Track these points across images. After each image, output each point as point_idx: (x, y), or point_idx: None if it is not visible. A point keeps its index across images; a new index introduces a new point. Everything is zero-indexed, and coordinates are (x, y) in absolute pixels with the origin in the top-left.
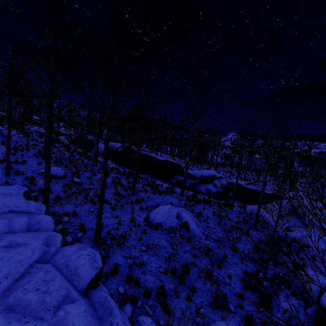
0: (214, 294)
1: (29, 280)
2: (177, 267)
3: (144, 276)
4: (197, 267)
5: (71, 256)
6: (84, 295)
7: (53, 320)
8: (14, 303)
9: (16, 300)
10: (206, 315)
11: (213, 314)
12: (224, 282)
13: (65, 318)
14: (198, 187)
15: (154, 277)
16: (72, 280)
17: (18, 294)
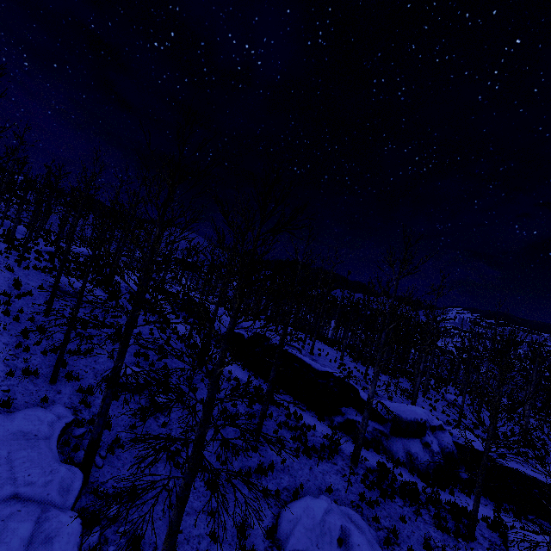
0: None
1: None
2: None
3: None
4: None
5: None
6: None
7: None
8: None
9: None
10: None
11: None
12: None
13: None
14: (390, 442)
15: None
16: None
17: None
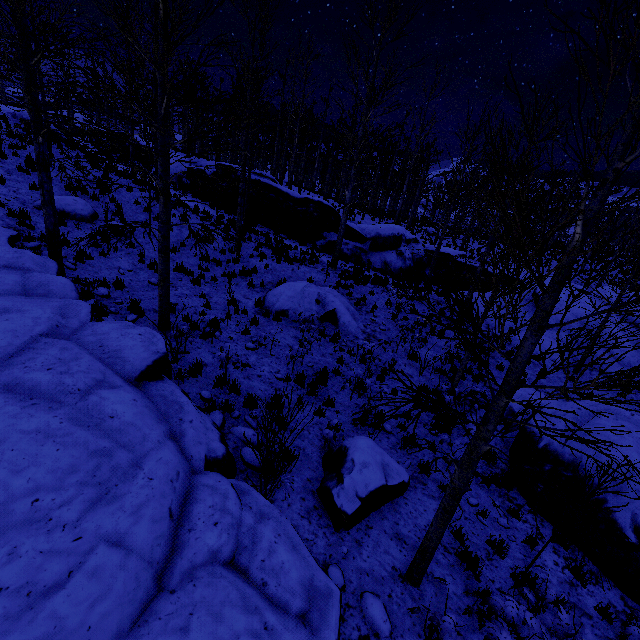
0: (361, 408)
1: (33, 357)
2: (308, 374)
3: (249, 382)
4: (344, 377)
5: (108, 334)
6: (135, 386)
7: (80, 405)
8: (10, 382)
9: (14, 380)
10: (341, 429)
11: (355, 432)
12: (381, 393)
13: (100, 404)
14: (369, 257)
15: (265, 384)
16: (112, 365)
17: (16, 372)
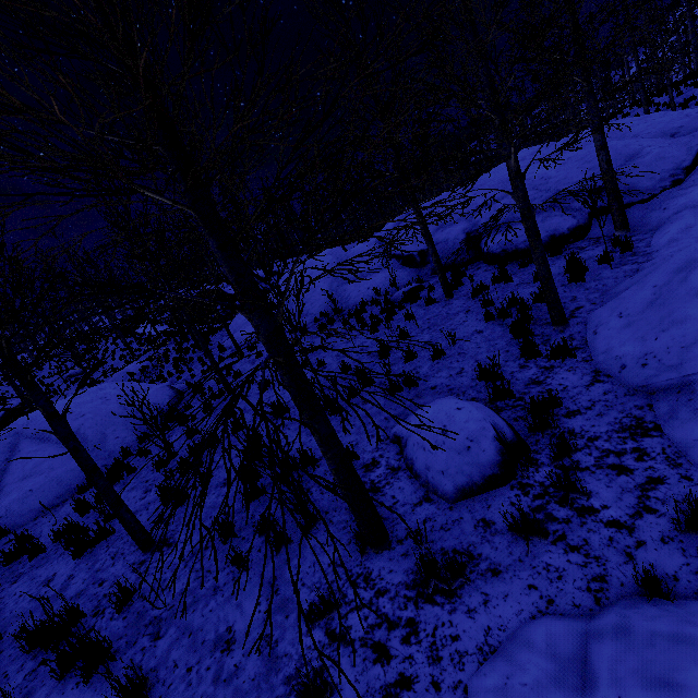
0: None
1: None
2: None
3: None
4: None
5: None
6: None
7: None
8: None
9: None
10: None
11: None
12: None
13: None
14: None
15: None
16: None
17: None
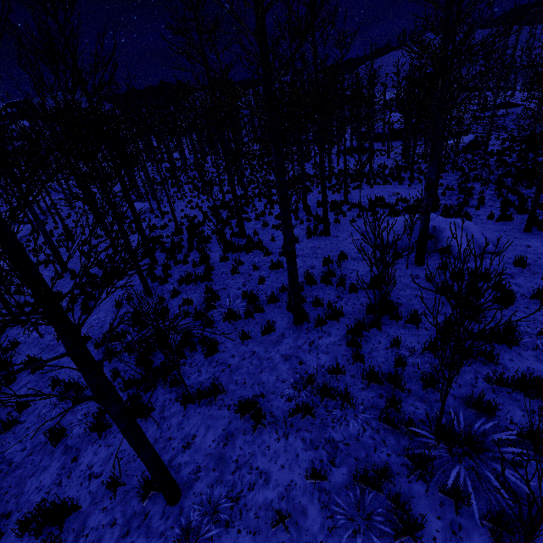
0: None
1: None
2: None
3: None
4: None
5: None
6: None
7: None
8: None
9: None
10: None
11: None
12: None
13: None
14: None
15: None
16: None
17: None
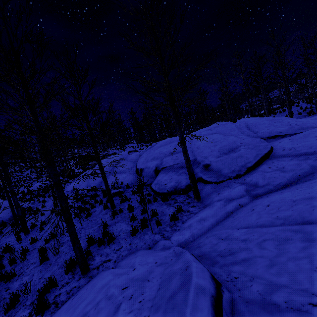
0: None
1: None
2: None
3: None
4: None
5: None
6: None
7: None
8: None
9: None
10: None
11: None
12: None
13: None
14: None
15: None
16: None
17: None
